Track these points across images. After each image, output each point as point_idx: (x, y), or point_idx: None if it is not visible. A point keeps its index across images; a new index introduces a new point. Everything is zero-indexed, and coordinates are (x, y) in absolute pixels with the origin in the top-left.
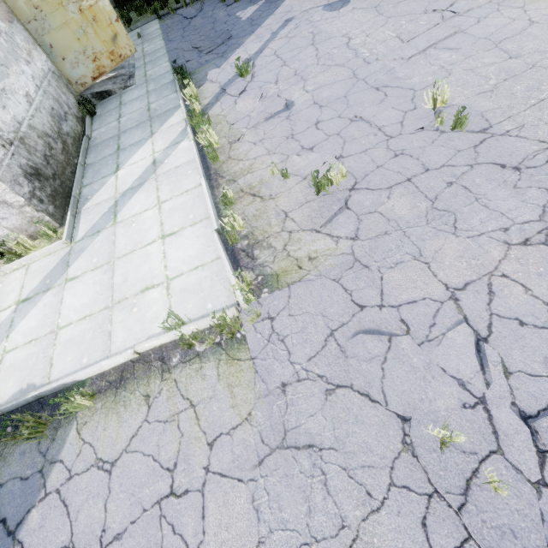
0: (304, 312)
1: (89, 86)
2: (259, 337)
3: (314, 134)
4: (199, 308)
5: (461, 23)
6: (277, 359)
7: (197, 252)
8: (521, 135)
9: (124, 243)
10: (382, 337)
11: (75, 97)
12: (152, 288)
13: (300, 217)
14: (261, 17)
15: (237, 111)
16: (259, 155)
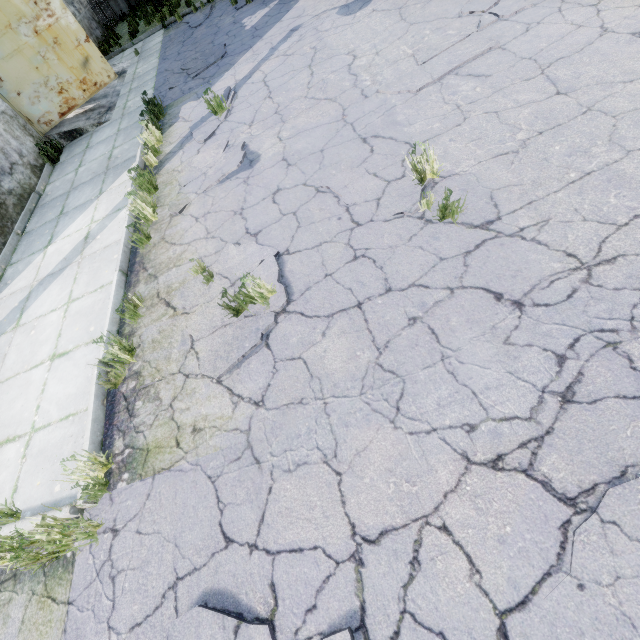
0: (155, 531)
1: (56, 124)
2: (90, 564)
3: (267, 209)
4: (46, 490)
5: (502, 33)
6: (96, 613)
7: (77, 389)
8: (539, 239)
9: (13, 360)
10: (227, 621)
11: (37, 139)
12: (13, 440)
13: (207, 352)
14: (266, 25)
15: (193, 167)
16: (196, 238)
